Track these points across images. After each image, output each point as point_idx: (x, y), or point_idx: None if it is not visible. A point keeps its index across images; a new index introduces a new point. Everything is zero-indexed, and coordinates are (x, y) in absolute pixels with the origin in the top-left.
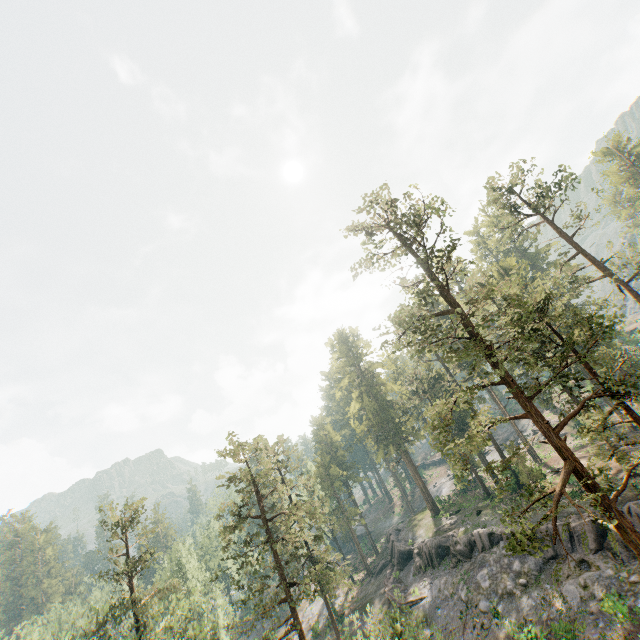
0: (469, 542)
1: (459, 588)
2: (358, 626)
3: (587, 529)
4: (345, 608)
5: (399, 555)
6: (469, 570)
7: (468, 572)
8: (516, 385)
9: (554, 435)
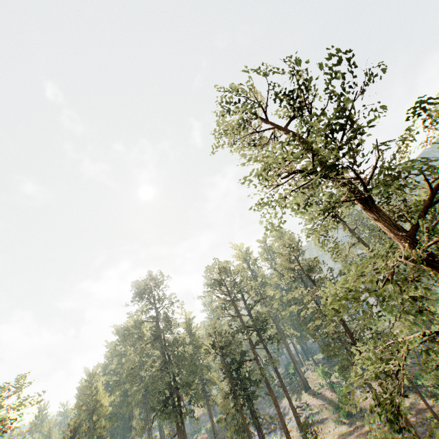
0: None
1: None
2: None
3: None
4: None
5: None
6: None
7: None
8: None
9: None
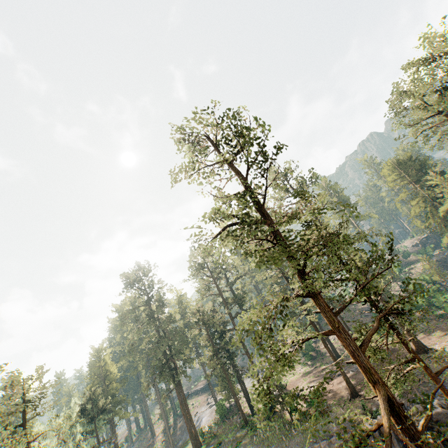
0: None
1: None
2: None
3: None
4: None
5: None
6: None
7: None
8: (321, 299)
9: (361, 354)
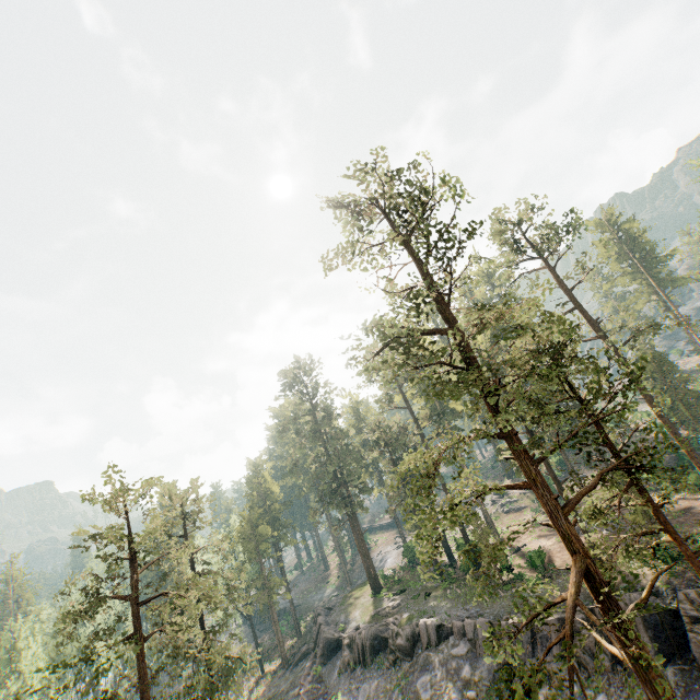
0: (413, 635)
1: (393, 697)
2: None
3: (553, 629)
4: None
5: (325, 644)
6: (408, 672)
7: (407, 676)
8: (519, 441)
9: (562, 516)
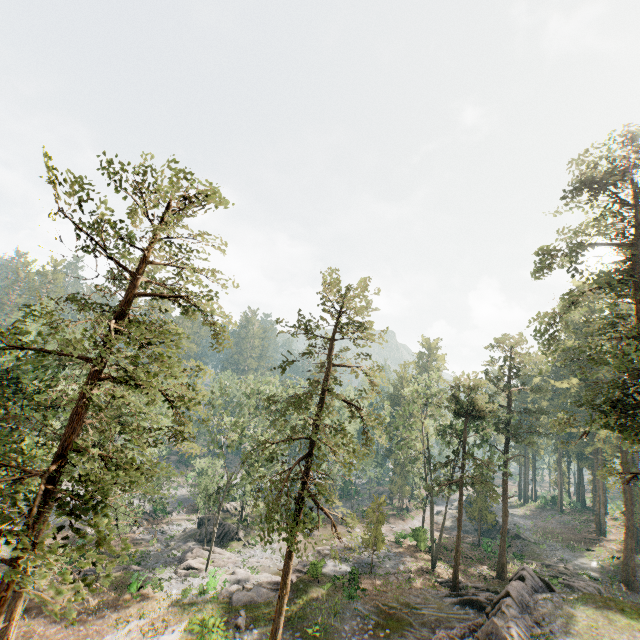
0: None
1: None
2: (349, 634)
3: None
4: (375, 588)
5: (490, 632)
6: None
7: None
8: None
9: None
